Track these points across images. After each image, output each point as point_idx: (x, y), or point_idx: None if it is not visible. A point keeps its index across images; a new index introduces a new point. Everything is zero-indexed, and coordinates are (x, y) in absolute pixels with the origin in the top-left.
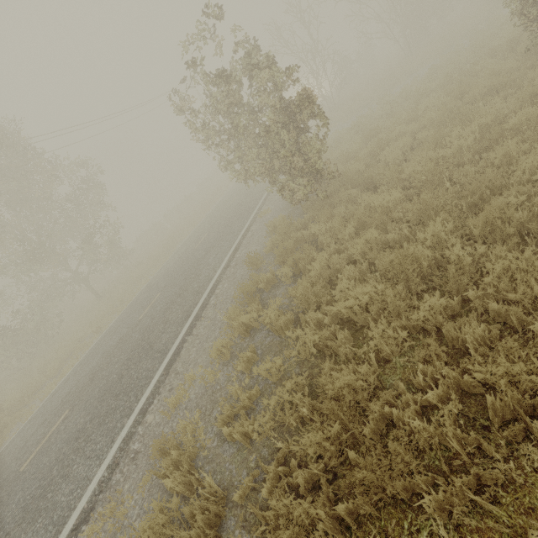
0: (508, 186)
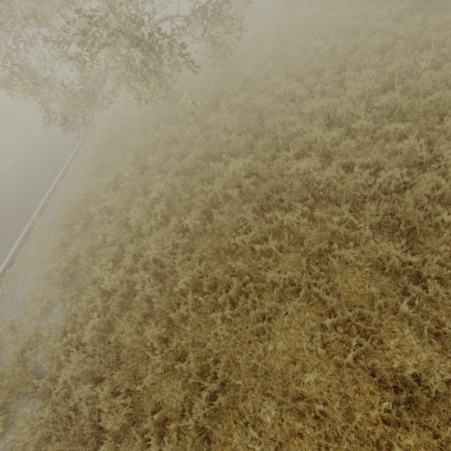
0: None
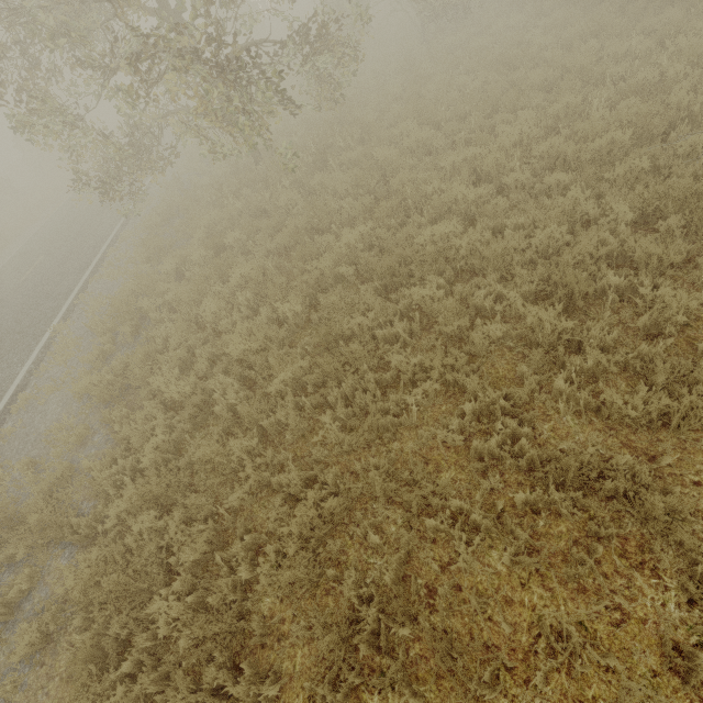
0: None
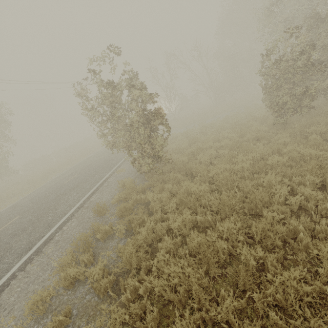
0: (271, 202)
